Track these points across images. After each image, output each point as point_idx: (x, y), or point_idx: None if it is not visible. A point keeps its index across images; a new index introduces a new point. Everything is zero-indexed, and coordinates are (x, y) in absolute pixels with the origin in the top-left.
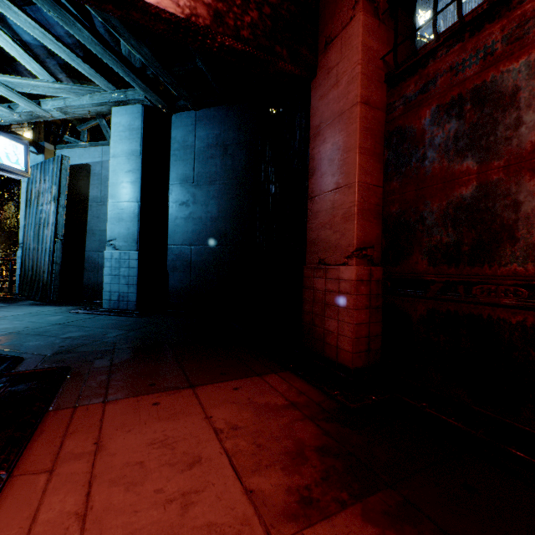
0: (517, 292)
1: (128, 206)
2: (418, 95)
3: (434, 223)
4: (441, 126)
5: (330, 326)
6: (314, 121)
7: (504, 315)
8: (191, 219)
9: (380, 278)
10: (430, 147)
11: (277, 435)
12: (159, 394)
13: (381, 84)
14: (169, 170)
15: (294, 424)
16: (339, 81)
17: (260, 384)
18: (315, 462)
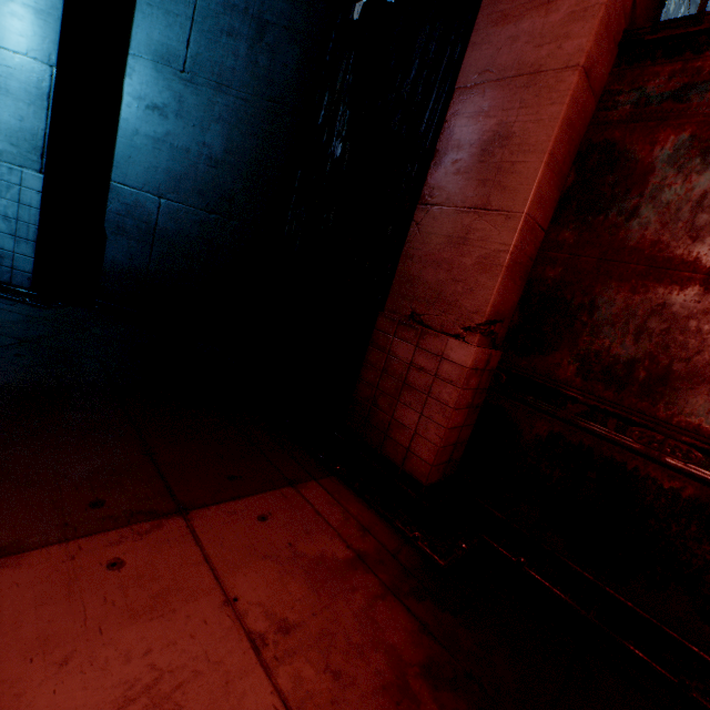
0: (690, 454)
1: (24, 64)
2: (666, 100)
3: (608, 320)
4: (684, 174)
5: (405, 417)
6: (474, 61)
7: (657, 474)
8: (167, 145)
9: (494, 367)
10: (650, 200)
11: (357, 641)
12: (117, 536)
13: (614, 47)
14: (131, 19)
15: (375, 609)
16: (555, 2)
17: (299, 506)
18: (431, 708)
